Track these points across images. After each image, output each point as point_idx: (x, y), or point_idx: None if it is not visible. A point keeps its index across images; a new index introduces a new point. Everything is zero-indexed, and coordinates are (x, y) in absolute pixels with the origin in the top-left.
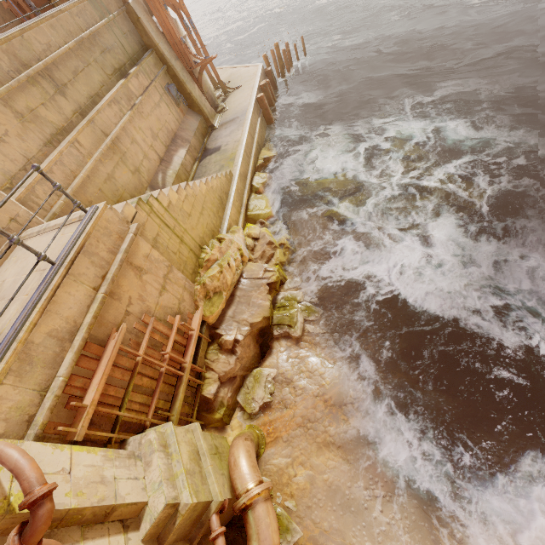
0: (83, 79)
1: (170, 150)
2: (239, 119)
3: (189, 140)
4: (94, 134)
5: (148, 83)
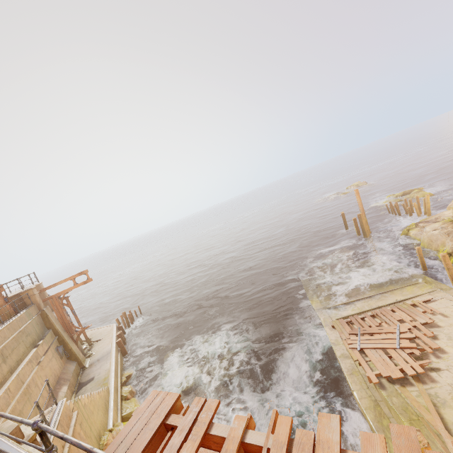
0: (16, 352)
1: (56, 388)
2: (106, 356)
3: (69, 379)
4: (17, 383)
5: (47, 348)
